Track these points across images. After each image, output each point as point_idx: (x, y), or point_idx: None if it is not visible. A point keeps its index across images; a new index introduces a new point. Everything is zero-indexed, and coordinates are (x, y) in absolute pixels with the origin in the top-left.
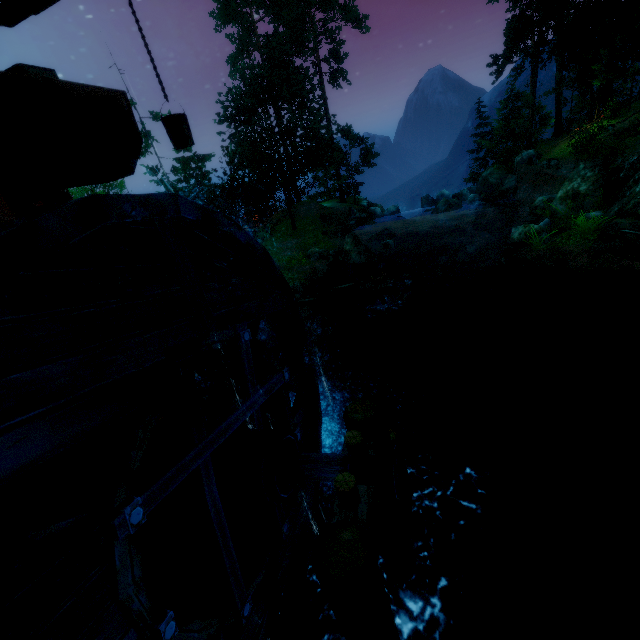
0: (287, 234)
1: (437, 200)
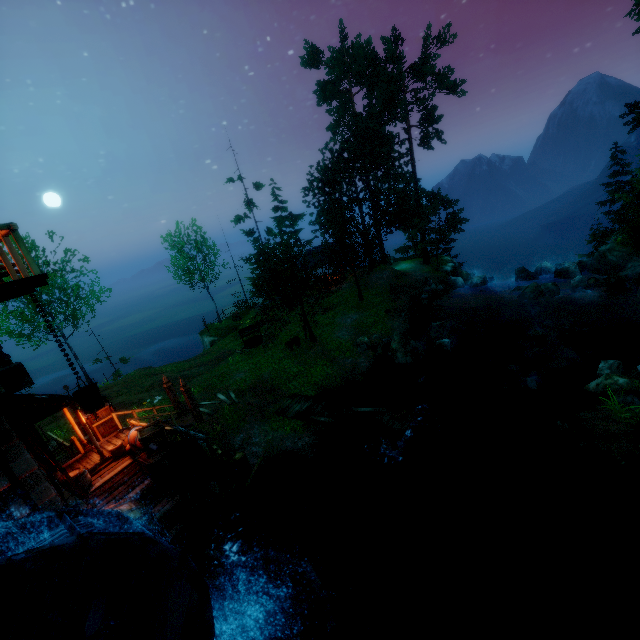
0: (352, 305)
1: (535, 273)
